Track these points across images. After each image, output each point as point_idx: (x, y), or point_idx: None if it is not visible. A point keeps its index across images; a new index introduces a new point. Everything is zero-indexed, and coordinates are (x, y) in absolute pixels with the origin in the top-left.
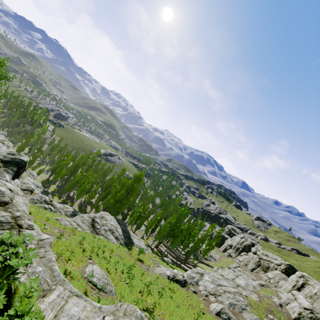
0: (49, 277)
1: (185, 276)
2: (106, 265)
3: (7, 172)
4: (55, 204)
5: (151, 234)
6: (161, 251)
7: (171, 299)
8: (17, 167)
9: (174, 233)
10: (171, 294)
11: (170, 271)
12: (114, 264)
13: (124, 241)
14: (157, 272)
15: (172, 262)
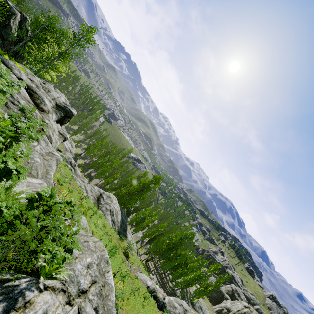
0: (41, 172)
1: (166, 299)
2: (94, 229)
3: (55, 113)
4: (77, 169)
5: (146, 244)
6: (149, 268)
7: (142, 307)
8: (65, 114)
9: (170, 254)
10: (144, 304)
11: (152, 283)
12: (101, 235)
13: (119, 229)
14: (138, 276)
15: (156, 283)
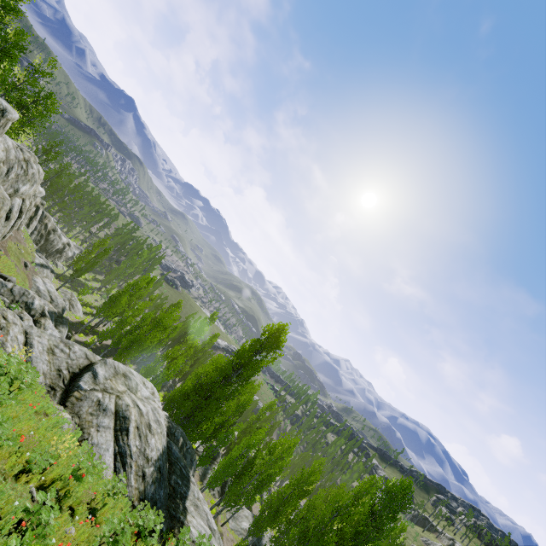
0: None
1: None
2: None
3: None
4: (48, 325)
5: None
6: None
7: None
8: None
9: None
10: None
11: None
12: None
13: (148, 489)
14: None
15: None
